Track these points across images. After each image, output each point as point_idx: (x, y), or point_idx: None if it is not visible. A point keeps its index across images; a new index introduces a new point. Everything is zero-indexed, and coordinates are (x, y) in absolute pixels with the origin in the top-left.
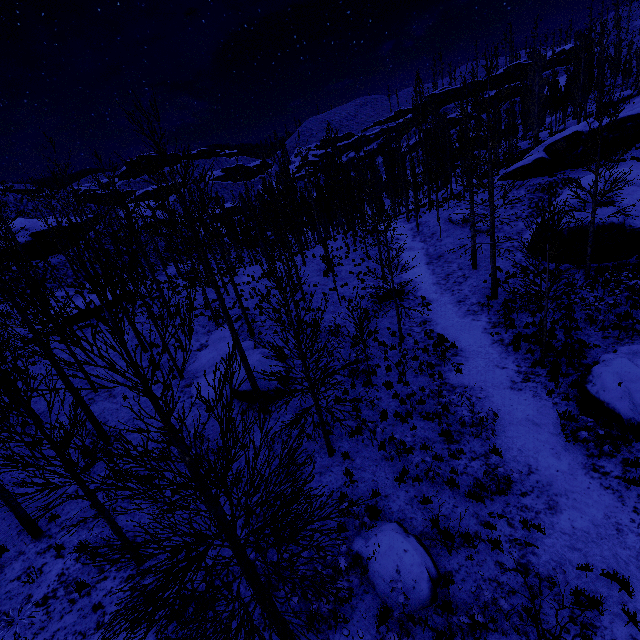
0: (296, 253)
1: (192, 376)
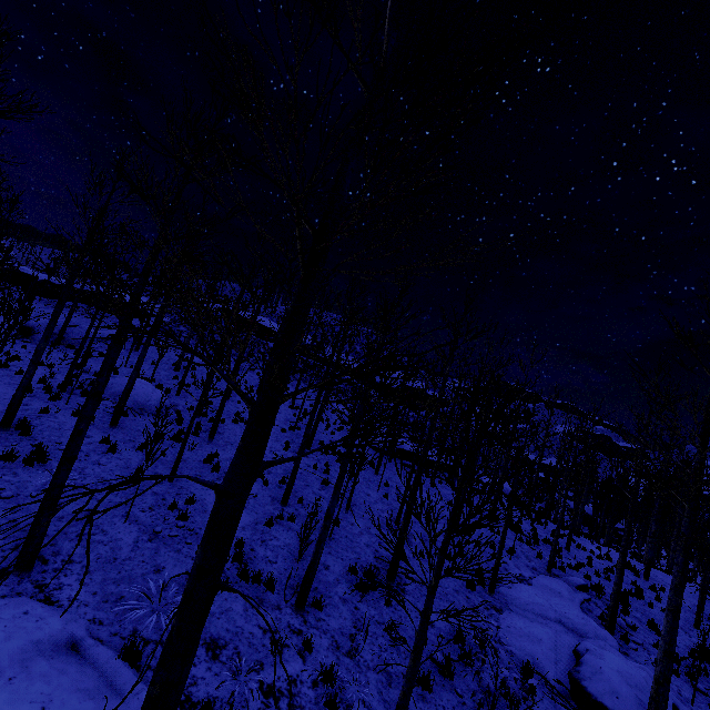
0: (689, 576)
1: (504, 602)
